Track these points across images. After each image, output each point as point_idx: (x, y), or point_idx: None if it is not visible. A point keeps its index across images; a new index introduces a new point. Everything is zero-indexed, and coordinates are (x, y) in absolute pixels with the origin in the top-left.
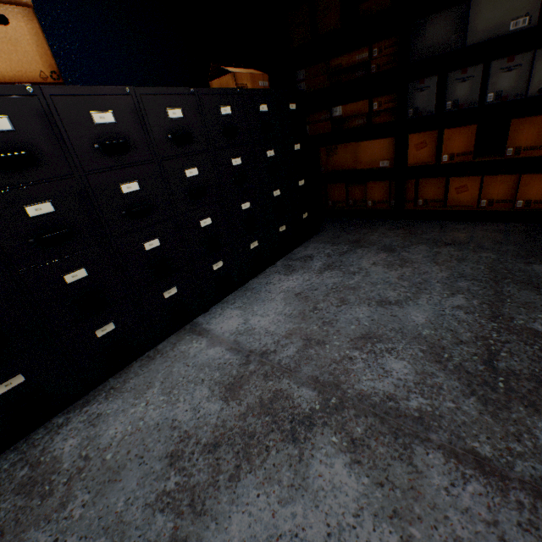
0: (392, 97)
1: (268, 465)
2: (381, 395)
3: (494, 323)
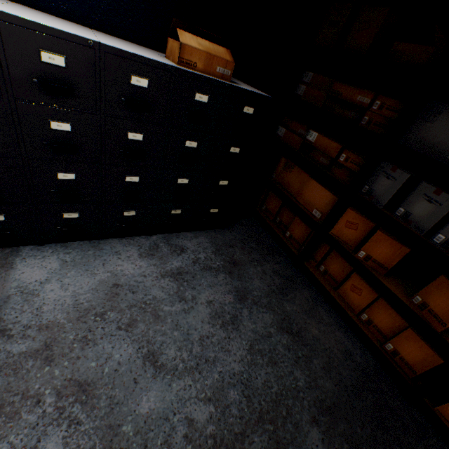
0: (361, 161)
1: None
2: None
3: None
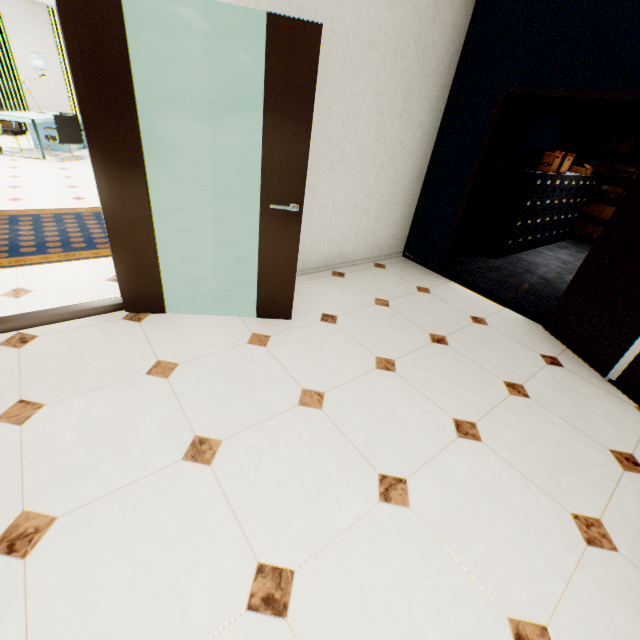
0: None
1: None
2: None
3: None
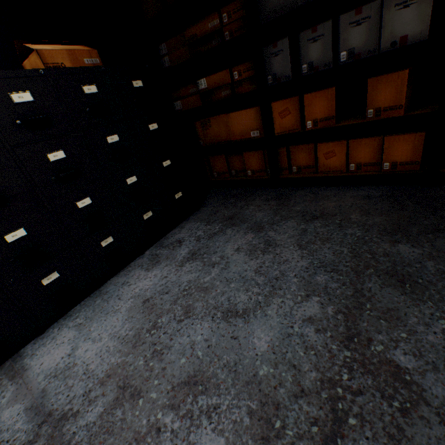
0: (250, 65)
1: None
2: None
3: (348, 352)
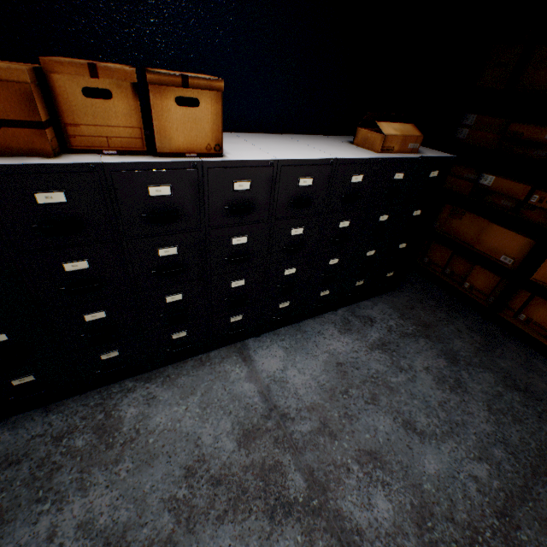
0: None
1: (246, 525)
2: (353, 524)
3: (497, 521)
